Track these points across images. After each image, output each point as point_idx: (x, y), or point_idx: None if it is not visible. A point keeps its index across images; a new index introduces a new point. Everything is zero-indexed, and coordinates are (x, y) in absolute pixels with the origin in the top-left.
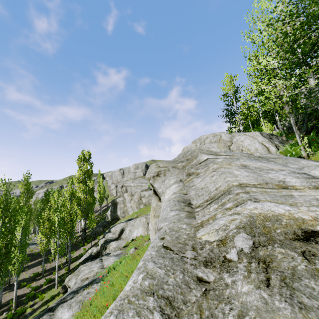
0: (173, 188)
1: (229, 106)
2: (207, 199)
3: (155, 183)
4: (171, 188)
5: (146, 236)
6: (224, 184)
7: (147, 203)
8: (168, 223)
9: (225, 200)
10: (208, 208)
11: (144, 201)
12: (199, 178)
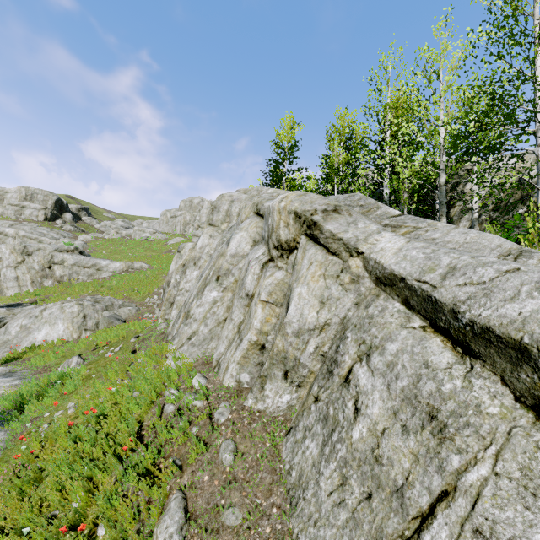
0: (392, 235)
1: (280, 164)
2: (500, 254)
3: (328, 222)
4: (384, 235)
5: (84, 339)
6: (505, 243)
7: (67, 278)
8: (519, 265)
9: (537, 256)
10: (525, 262)
11: (60, 273)
12: (432, 232)
